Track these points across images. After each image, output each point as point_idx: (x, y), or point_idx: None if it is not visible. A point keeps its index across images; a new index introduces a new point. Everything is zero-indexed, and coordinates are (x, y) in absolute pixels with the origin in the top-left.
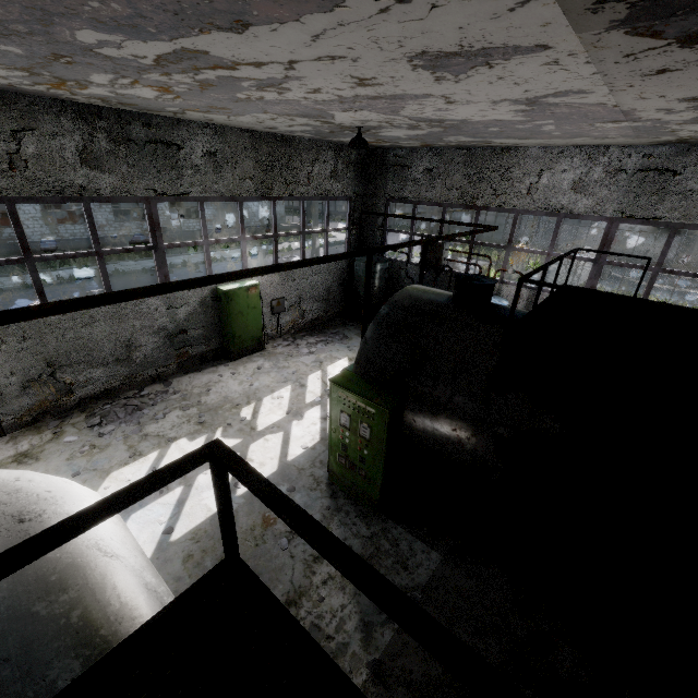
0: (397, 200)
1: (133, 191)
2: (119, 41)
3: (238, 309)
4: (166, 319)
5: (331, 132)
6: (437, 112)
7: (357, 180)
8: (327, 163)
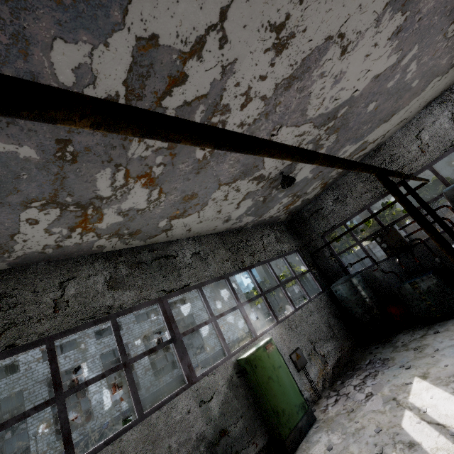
0: (328, 231)
1: (148, 296)
2: (89, 62)
3: (265, 374)
4: (201, 421)
5: (263, 201)
6: (333, 91)
7: (293, 238)
8: (269, 235)
